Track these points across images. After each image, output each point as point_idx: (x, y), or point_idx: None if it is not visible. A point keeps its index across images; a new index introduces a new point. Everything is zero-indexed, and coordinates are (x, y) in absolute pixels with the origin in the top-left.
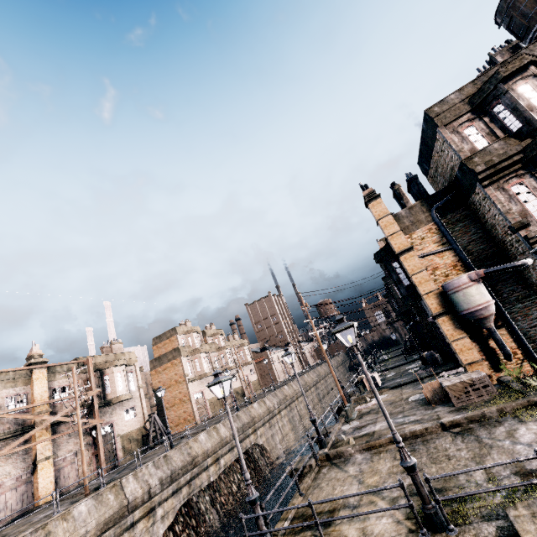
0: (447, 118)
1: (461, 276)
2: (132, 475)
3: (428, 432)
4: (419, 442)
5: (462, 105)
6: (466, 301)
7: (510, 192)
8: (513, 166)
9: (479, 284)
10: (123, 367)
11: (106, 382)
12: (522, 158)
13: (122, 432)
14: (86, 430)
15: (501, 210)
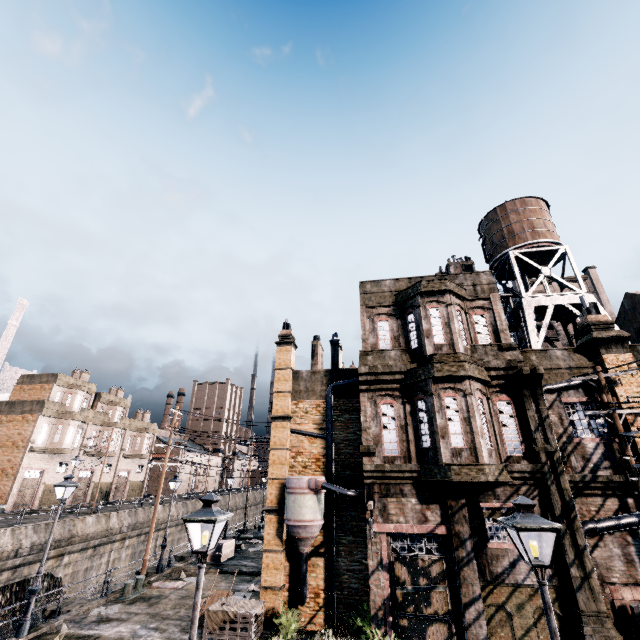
0: (371, 301)
1: (303, 477)
2: None
3: None
4: None
5: (389, 296)
6: (292, 509)
7: (379, 409)
8: (393, 384)
9: (315, 496)
10: None
11: None
12: (403, 379)
13: None
14: None
15: (362, 424)
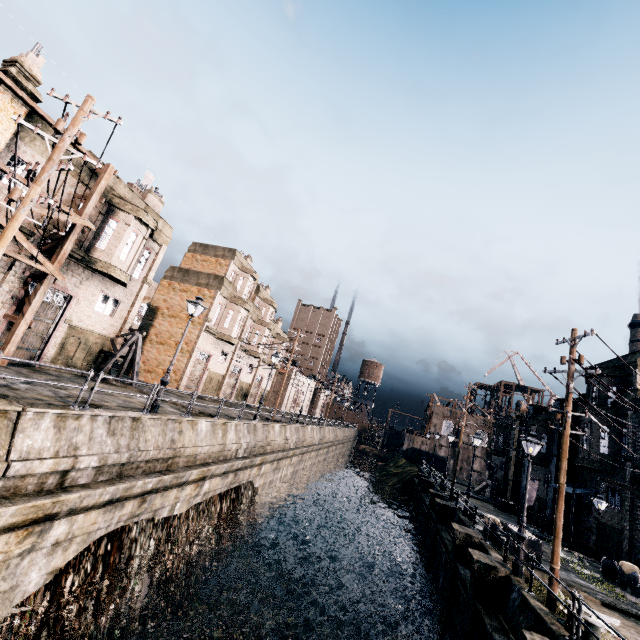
0: None
1: None
2: (54, 414)
3: None
4: None
5: None
6: None
7: None
8: None
9: None
10: (147, 233)
11: (107, 229)
12: None
13: (77, 322)
14: (23, 269)
15: None
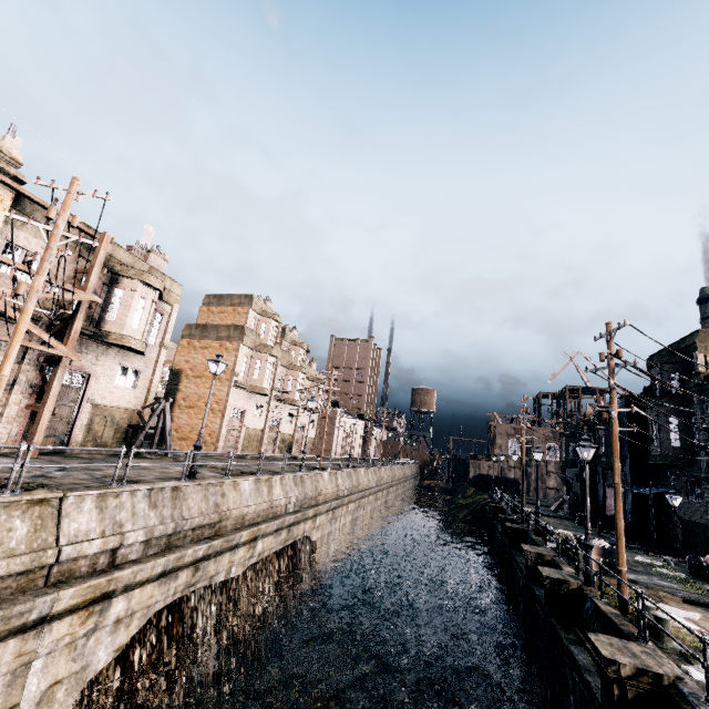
0: None
1: None
2: (94, 495)
3: None
4: None
5: None
6: None
7: None
8: None
9: None
10: (155, 295)
11: (114, 299)
12: None
13: (100, 400)
14: (36, 356)
15: None
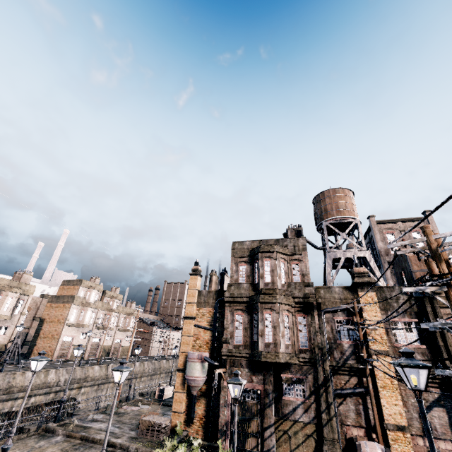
0: (237, 254)
1: (195, 353)
2: None
3: (100, 442)
4: (88, 446)
5: (247, 251)
6: (188, 370)
7: (234, 317)
8: (243, 303)
9: (201, 363)
10: (17, 295)
11: None
12: (248, 301)
13: None
14: None
15: (225, 325)
